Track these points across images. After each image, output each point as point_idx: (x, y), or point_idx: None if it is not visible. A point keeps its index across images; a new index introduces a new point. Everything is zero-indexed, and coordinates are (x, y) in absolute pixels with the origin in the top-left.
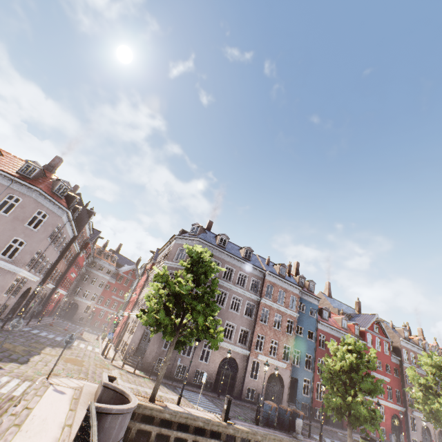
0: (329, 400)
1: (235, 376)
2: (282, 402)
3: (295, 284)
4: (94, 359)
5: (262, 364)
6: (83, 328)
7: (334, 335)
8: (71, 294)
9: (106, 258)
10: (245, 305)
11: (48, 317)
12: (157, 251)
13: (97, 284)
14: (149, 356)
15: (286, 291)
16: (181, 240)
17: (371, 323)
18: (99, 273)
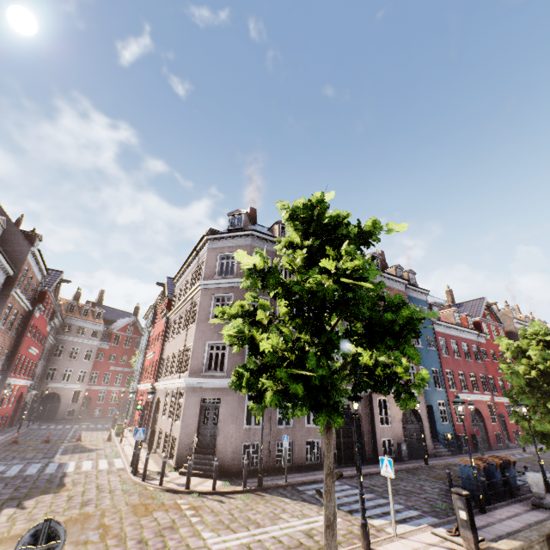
0: (545, 425)
1: (360, 429)
2: (426, 444)
3: (398, 277)
4: (124, 492)
5: (390, 401)
6: (77, 426)
7: (453, 336)
8: (41, 382)
9: (83, 315)
10: (344, 323)
11: (9, 427)
12: (169, 281)
13: (80, 357)
14: (225, 448)
15: (390, 290)
16: (218, 242)
17: (483, 310)
18: (80, 339)
